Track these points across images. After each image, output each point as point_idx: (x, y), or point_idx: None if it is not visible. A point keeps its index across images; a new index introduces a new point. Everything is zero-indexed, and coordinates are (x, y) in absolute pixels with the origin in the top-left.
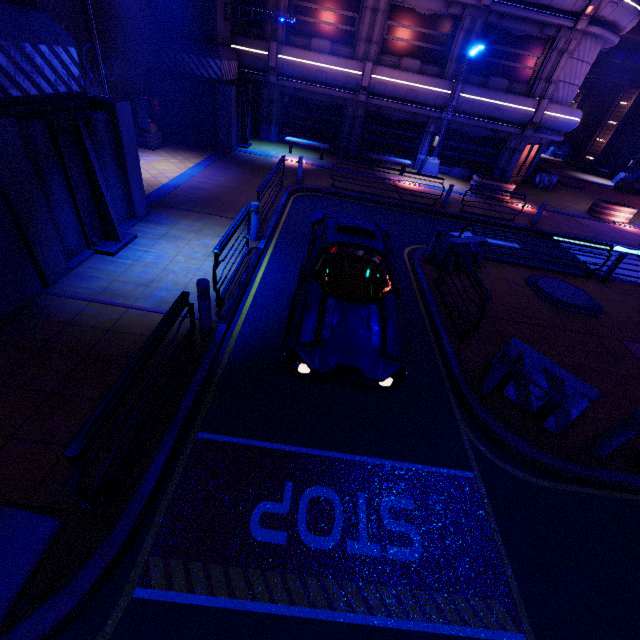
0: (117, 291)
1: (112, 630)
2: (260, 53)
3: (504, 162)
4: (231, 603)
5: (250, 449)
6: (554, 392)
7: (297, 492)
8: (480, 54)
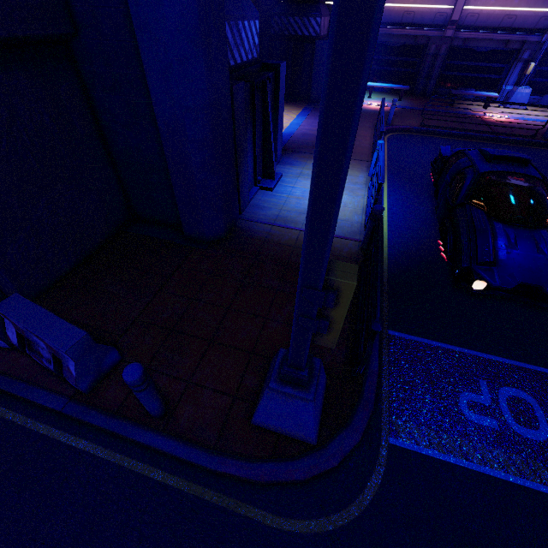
0: (286, 218)
1: (384, 462)
2: None
3: None
4: (469, 465)
5: (436, 348)
6: None
7: (492, 389)
8: None
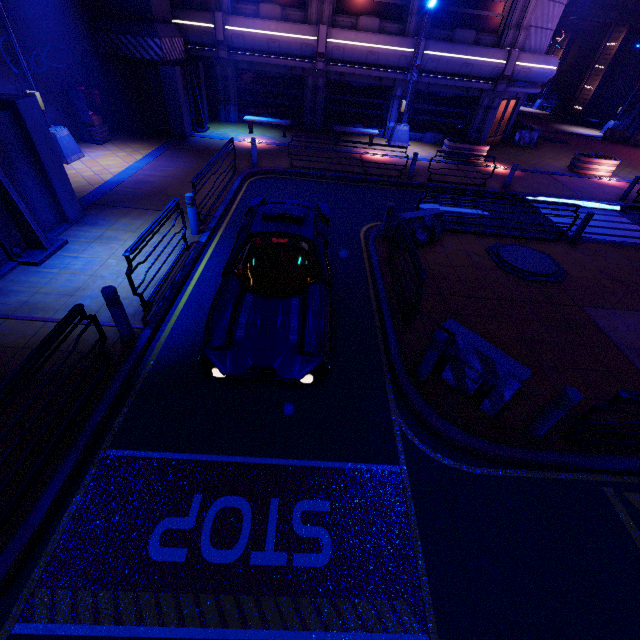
0: (37, 304)
1: None
2: (206, 26)
3: (478, 122)
4: (116, 630)
5: (161, 462)
6: (488, 374)
7: (205, 504)
8: (443, 4)
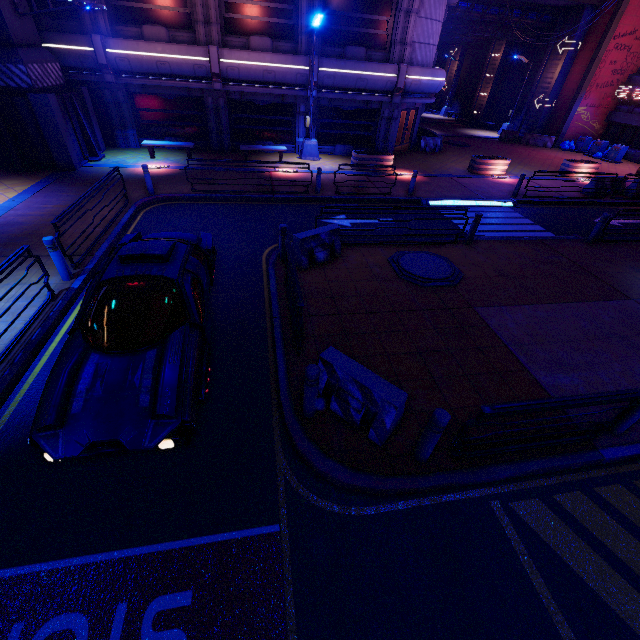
0: None
1: None
2: (84, 50)
3: (383, 132)
4: None
5: None
6: (368, 402)
7: (26, 635)
8: (330, 23)
